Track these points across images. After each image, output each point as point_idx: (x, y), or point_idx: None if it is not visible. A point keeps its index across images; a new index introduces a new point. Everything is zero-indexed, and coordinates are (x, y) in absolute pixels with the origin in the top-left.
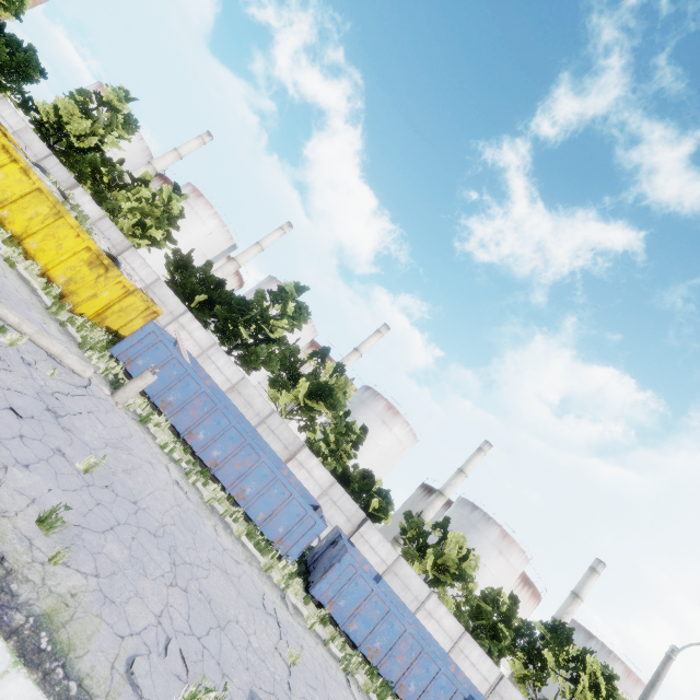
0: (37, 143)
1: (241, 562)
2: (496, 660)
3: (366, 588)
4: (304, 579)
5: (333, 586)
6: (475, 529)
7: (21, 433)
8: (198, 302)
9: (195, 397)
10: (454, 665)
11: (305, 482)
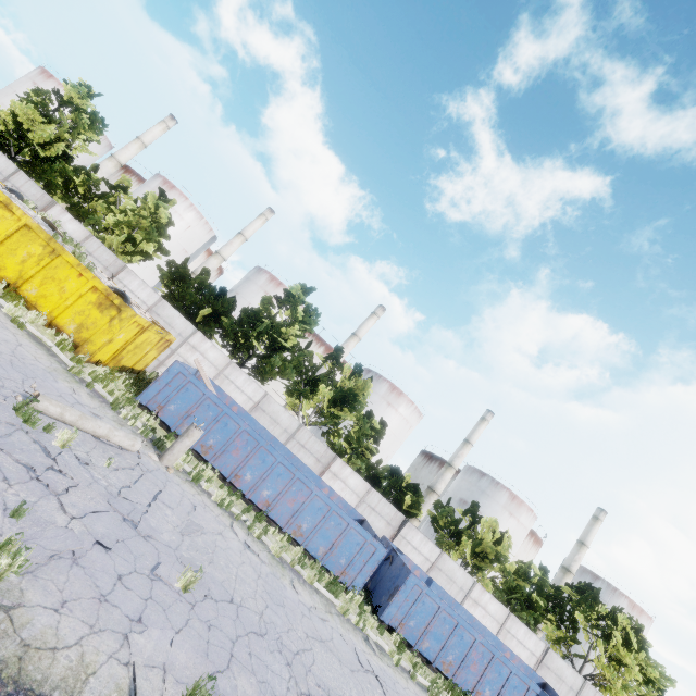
0: None
1: (326, 619)
2: (532, 627)
3: (433, 606)
4: (368, 601)
5: (401, 609)
6: (485, 495)
7: (117, 573)
8: (203, 316)
9: (235, 437)
10: (509, 651)
11: (342, 493)
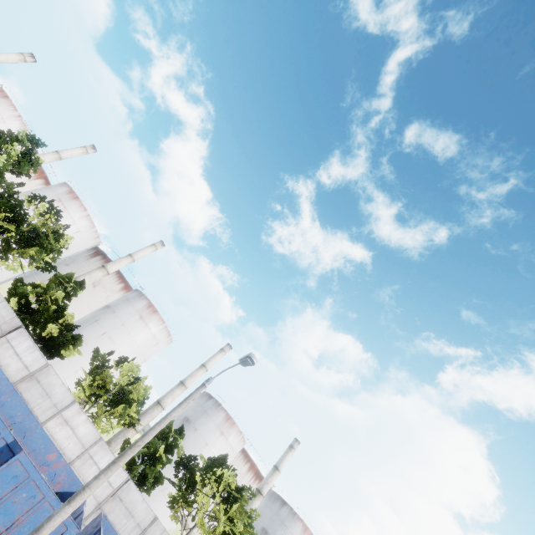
0: None
1: None
2: (150, 486)
3: None
4: None
5: None
6: (205, 414)
7: None
8: None
9: None
10: (57, 453)
11: None
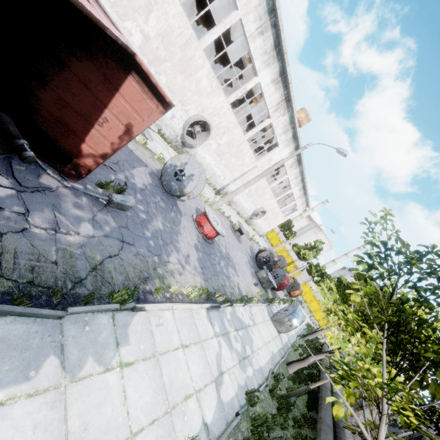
0: (300, 265)
1: None
2: None
3: None
4: None
5: None
6: None
7: None
8: None
9: None
10: None
11: None
